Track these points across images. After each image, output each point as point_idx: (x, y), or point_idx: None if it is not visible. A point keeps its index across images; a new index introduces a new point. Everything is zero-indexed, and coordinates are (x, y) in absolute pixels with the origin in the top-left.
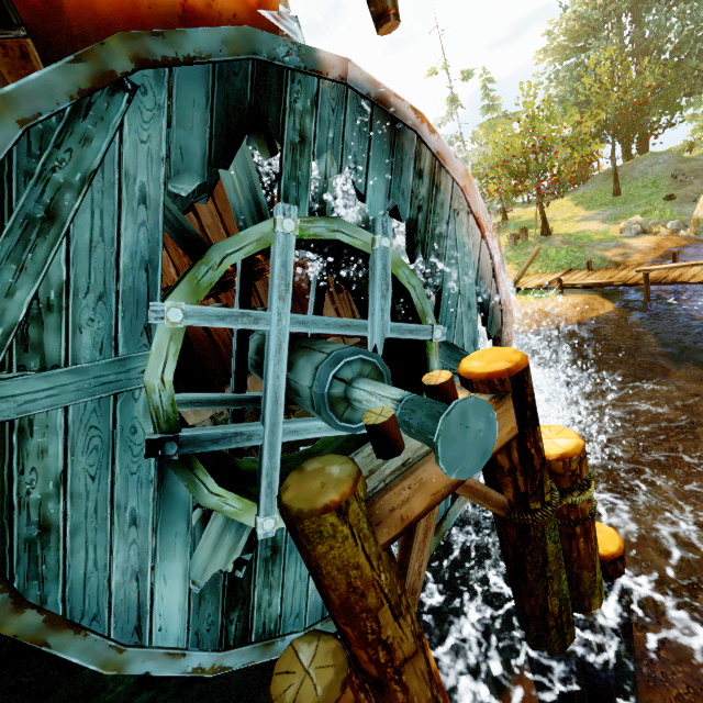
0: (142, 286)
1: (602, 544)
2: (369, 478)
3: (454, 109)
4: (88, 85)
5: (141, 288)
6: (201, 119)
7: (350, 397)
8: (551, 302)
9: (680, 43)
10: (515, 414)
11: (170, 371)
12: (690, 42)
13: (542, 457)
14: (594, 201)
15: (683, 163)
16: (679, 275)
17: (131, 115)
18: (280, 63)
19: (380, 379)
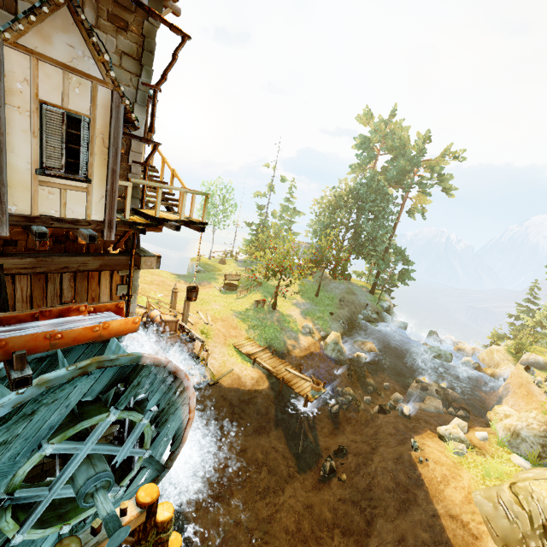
0: (26, 449)
1: (174, 544)
2: (84, 546)
3: (270, 191)
4: (45, 389)
5: (25, 450)
6: (83, 387)
7: (93, 497)
8: (245, 371)
9: (366, 238)
10: (146, 515)
11: (20, 481)
12: (369, 240)
13: (151, 526)
14: (307, 293)
15: (347, 294)
16: (295, 382)
17: (55, 392)
18: (125, 364)
19: (110, 484)
